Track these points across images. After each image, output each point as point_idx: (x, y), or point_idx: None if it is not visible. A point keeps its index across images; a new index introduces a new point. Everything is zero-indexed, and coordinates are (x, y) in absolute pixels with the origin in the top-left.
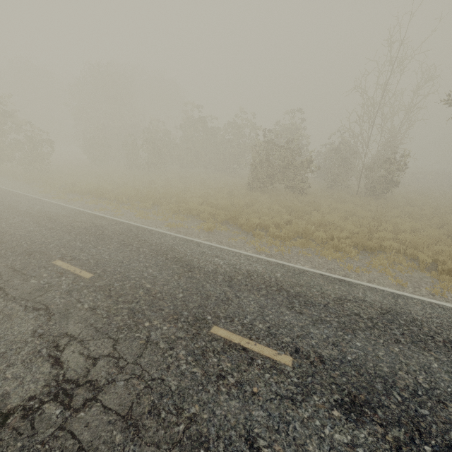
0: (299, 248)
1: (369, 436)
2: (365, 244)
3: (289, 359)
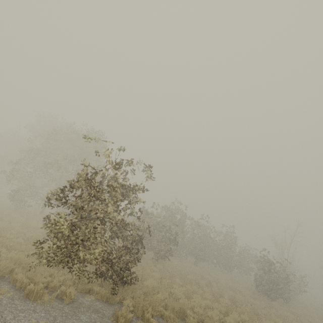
0: None
1: None
2: None
3: None
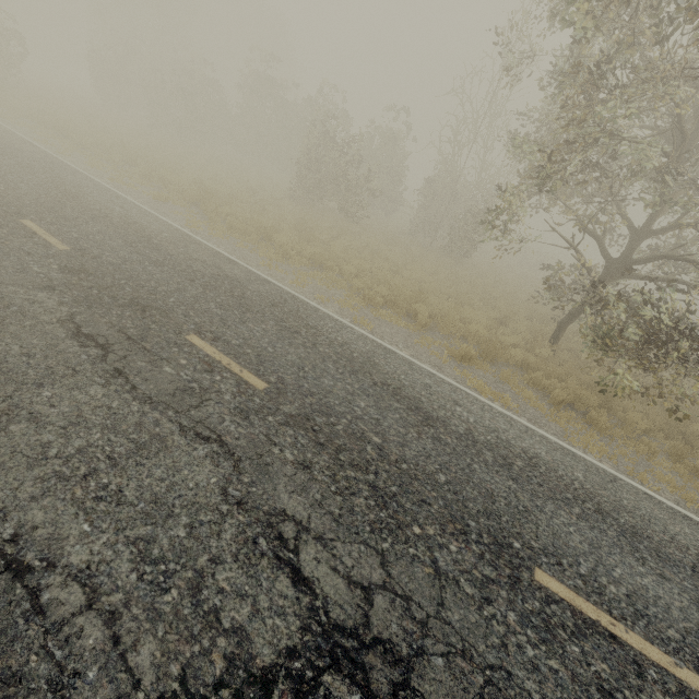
0: (245, 243)
1: (61, 277)
2: (320, 260)
3: (66, 248)
